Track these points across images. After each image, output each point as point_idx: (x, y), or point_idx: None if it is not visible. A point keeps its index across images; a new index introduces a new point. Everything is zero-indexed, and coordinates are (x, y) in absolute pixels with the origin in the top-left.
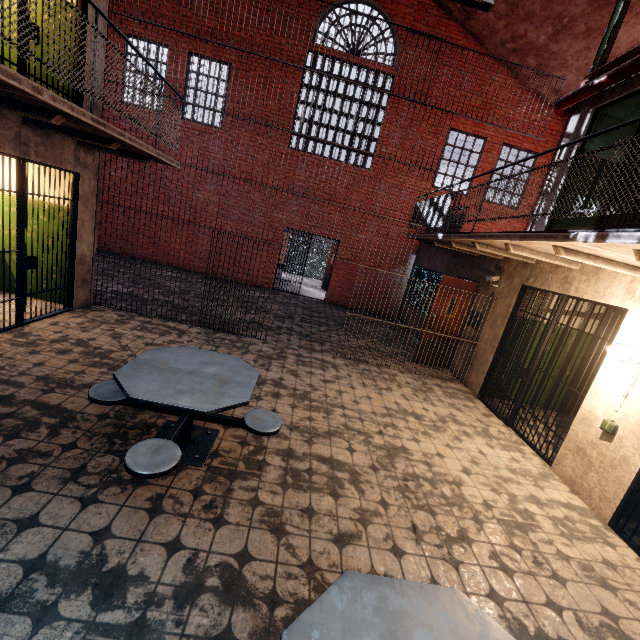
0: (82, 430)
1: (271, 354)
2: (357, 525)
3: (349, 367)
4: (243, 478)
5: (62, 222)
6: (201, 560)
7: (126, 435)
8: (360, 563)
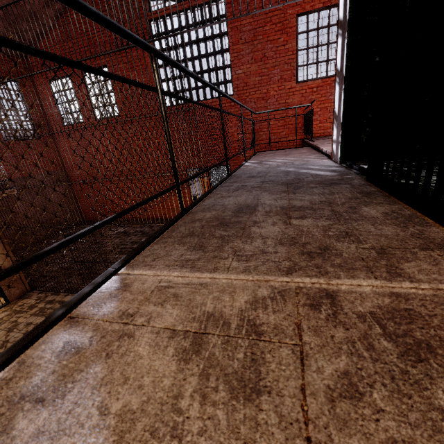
0: None
1: None
2: None
3: None
4: None
5: None
6: None
7: None
8: None
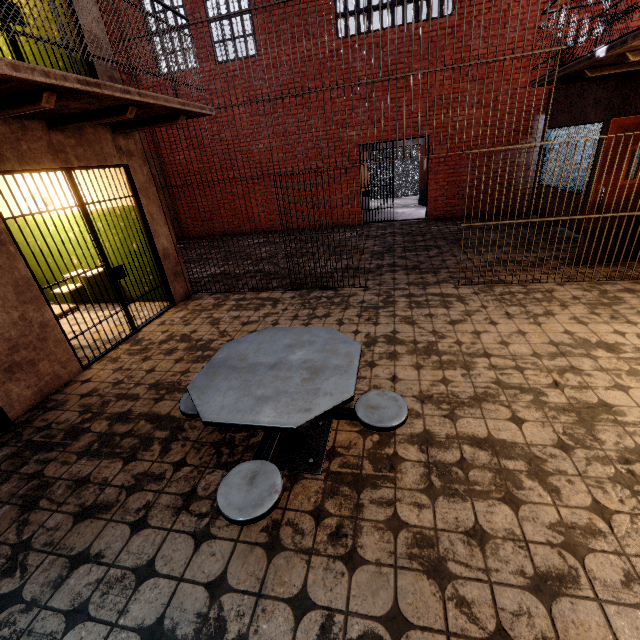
0: (190, 441)
1: (376, 302)
2: (564, 556)
3: (480, 295)
4: (372, 486)
5: (133, 222)
6: (338, 628)
7: (232, 441)
8: (592, 636)
